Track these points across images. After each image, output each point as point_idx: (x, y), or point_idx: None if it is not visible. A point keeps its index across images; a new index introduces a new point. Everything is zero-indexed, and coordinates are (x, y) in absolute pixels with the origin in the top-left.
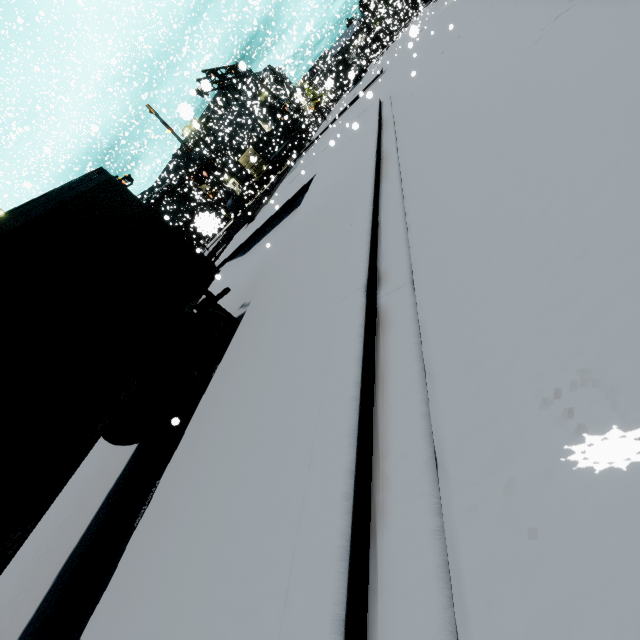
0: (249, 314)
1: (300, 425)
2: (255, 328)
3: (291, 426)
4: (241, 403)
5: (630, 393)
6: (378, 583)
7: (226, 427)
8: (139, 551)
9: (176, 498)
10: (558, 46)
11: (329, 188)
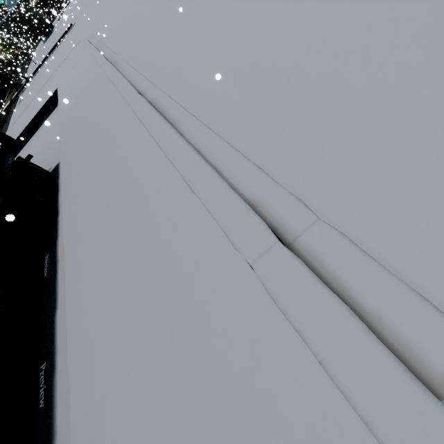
0: (64, 152)
1: (137, 133)
2: (77, 149)
3: (133, 137)
4: (97, 161)
5: (222, 71)
6: (184, 134)
7: (94, 171)
8: (76, 227)
9: (83, 204)
10: (180, 1)
11: (80, 85)
